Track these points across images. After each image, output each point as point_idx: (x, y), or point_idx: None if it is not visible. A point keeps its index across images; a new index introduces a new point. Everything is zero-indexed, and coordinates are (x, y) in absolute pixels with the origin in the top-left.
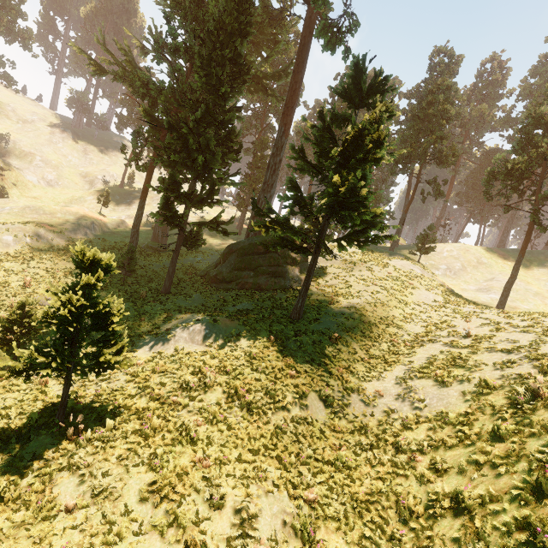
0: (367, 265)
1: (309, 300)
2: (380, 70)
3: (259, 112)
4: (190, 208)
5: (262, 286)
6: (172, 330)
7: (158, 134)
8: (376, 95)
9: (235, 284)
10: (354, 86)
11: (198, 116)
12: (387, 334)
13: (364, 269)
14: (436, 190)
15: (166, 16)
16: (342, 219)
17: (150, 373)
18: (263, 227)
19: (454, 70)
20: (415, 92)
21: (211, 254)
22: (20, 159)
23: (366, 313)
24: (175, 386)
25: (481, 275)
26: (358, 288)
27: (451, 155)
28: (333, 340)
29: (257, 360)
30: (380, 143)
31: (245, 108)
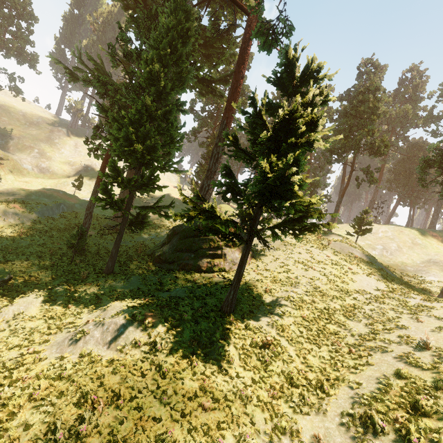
0: (306, 248)
1: (245, 287)
2: (313, 57)
3: (213, 113)
4: (133, 193)
5: (202, 268)
6: (89, 324)
7: (108, 126)
8: (309, 83)
9: (176, 265)
10: (286, 74)
11: (139, 107)
12: (328, 333)
13: (303, 251)
14: (369, 177)
15: (120, 26)
16: (275, 207)
17: (24, 401)
18: (186, 216)
19: (380, 77)
20: (346, 95)
21: (164, 233)
22: (21, 151)
23: (304, 305)
24: (39, 433)
25: (417, 255)
26: (297, 273)
27: (383, 146)
28: (265, 344)
29: (166, 379)
30: (314, 127)
31: (201, 110)
